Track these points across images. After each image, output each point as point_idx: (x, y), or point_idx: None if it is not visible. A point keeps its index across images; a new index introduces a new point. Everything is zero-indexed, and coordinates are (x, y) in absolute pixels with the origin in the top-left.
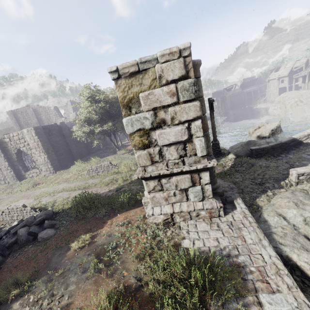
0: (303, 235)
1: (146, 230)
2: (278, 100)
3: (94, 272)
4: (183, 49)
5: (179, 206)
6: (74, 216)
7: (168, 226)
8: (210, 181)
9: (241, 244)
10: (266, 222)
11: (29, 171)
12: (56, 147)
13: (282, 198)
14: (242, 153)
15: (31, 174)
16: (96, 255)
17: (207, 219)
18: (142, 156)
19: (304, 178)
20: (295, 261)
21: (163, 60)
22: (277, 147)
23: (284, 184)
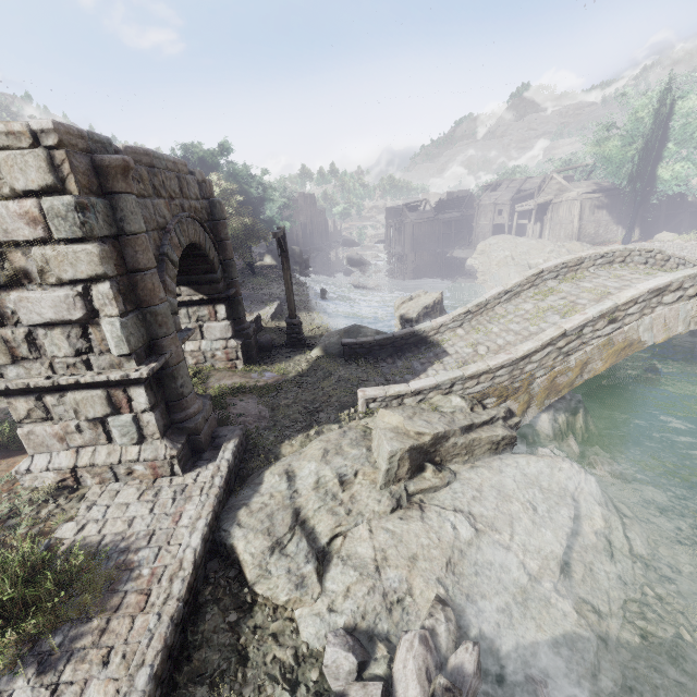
0: (295, 508)
1: None
2: (482, 247)
3: None
4: (41, 131)
5: (92, 453)
6: None
7: (59, 495)
8: (151, 406)
9: (166, 528)
10: (259, 486)
11: None
12: None
13: (320, 442)
14: (336, 348)
15: None
16: None
17: (148, 480)
18: None
19: (377, 406)
20: (239, 553)
21: None
22: (387, 343)
23: (344, 415)
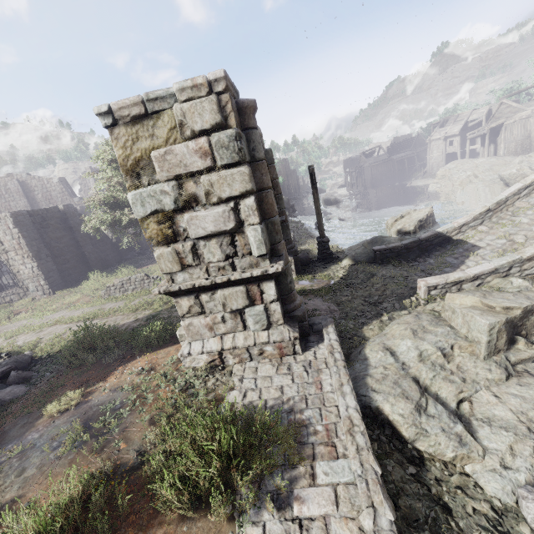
0: (412, 377)
1: (175, 380)
2: (442, 173)
3: (73, 448)
4: (215, 80)
5: (233, 338)
6: (66, 362)
7: (213, 372)
8: (277, 297)
9: (314, 394)
10: (365, 361)
11: (4, 291)
12: (57, 249)
13: (399, 325)
14: (363, 257)
15: (8, 297)
16: (83, 421)
17: (275, 359)
18: (165, 257)
19: (438, 292)
20: (386, 414)
21: (184, 97)
22: (413, 246)
23: (408, 303)
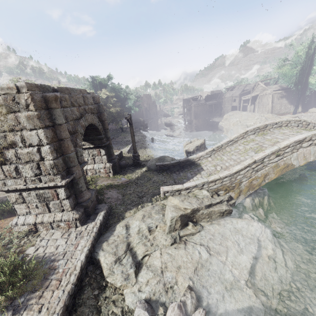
0: (128, 242)
1: (4, 238)
2: (226, 117)
3: None
4: (20, 86)
5: (43, 216)
6: None
7: (29, 234)
8: (67, 197)
9: (71, 251)
10: (113, 231)
11: None
12: None
13: (142, 211)
14: (154, 167)
15: None
16: None
17: (66, 228)
18: (0, 171)
19: (169, 194)
20: (101, 263)
21: (3, 92)
22: (176, 164)
23: (154, 199)
